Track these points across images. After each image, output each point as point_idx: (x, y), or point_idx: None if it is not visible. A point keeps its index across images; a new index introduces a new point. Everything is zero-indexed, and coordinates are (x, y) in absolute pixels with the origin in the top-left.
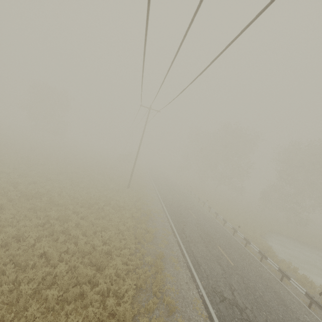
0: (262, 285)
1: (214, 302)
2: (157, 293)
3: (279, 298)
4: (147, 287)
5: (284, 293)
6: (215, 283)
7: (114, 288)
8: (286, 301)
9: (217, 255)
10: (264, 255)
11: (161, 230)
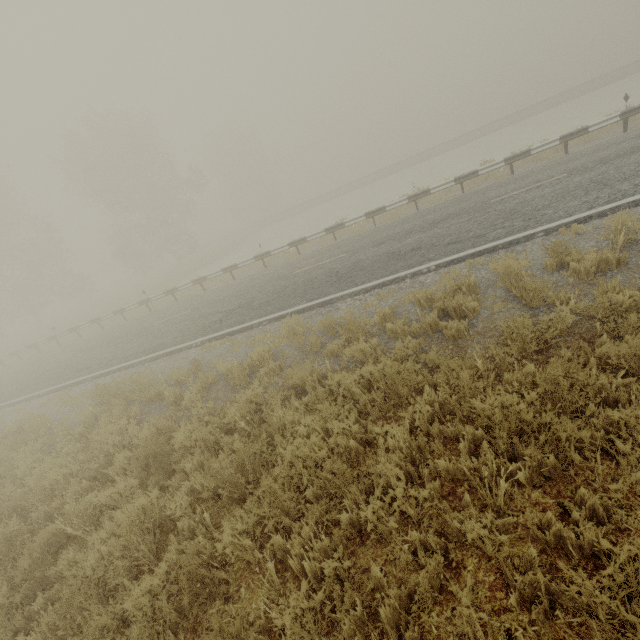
0: (229, 290)
1: (218, 329)
2: (162, 393)
3: (248, 281)
4: (141, 413)
5: (246, 278)
6: (198, 328)
7: (99, 464)
8: (253, 278)
9: (164, 326)
10: (200, 278)
11: (44, 409)
